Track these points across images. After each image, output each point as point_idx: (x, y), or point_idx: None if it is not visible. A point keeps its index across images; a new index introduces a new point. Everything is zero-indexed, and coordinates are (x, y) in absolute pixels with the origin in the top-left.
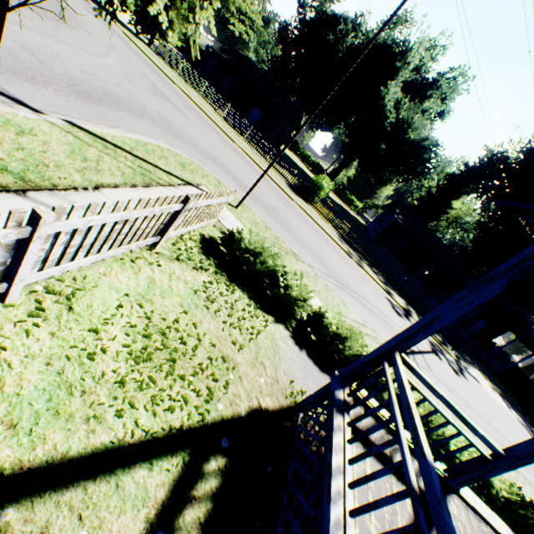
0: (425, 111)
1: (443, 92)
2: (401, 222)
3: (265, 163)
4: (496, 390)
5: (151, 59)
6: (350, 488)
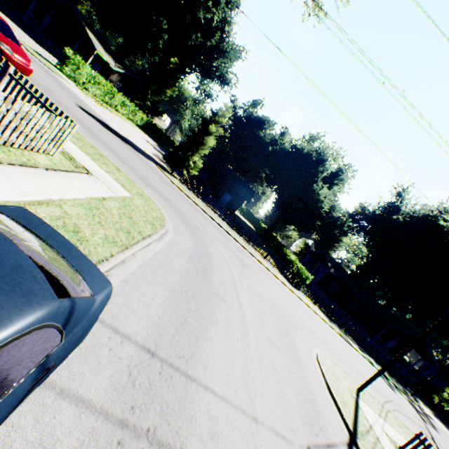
0: (335, 194)
1: (344, 182)
2: (335, 274)
3: (267, 262)
4: (431, 411)
5: (192, 200)
6: None
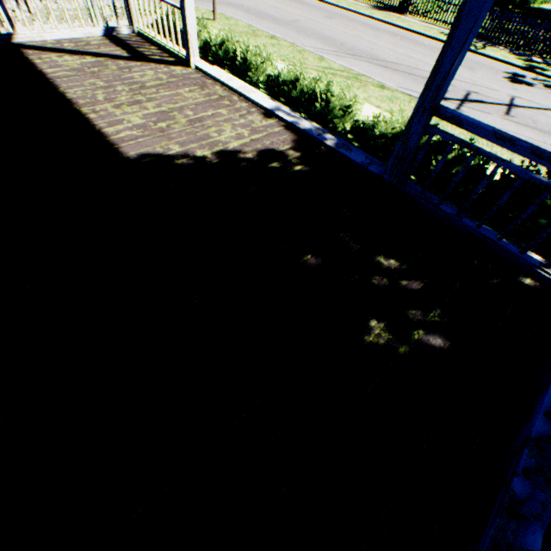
0: None
1: None
2: None
3: None
4: None
5: None
6: (58, 30)
